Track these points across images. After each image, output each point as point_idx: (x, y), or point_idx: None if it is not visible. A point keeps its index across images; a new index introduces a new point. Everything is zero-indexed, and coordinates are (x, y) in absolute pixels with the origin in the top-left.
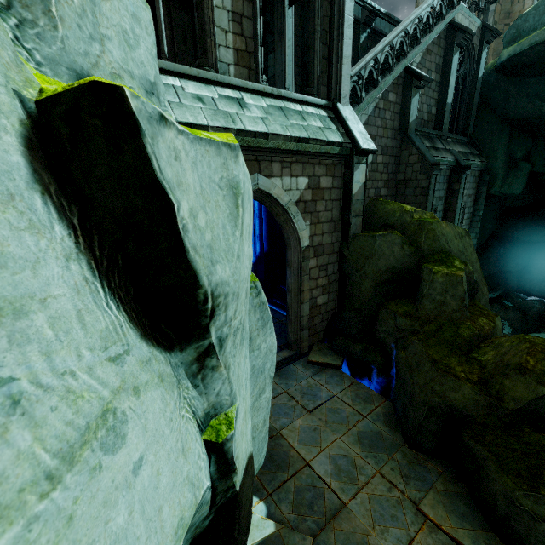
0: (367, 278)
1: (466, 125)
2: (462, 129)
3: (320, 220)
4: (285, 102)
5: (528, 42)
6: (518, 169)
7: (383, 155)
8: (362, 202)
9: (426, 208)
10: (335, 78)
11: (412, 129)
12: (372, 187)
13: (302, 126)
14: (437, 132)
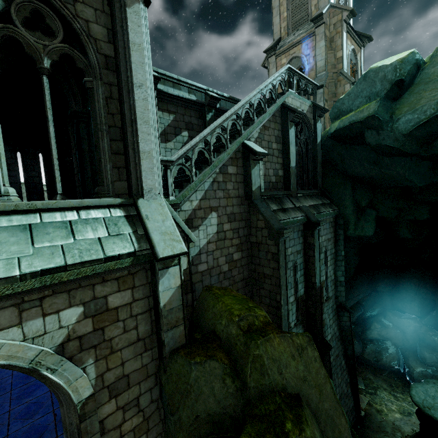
0: (181, 431)
1: (315, 179)
2: (312, 182)
3: (115, 347)
4: (47, 214)
5: (347, 120)
6: (366, 214)
7: (231, 222)
8: (180, 307)
9: (279, 274)
10: (136, 173)
11: (257, 195)
12: (222, 255)
13: (62, 246)
14: (285, 192)
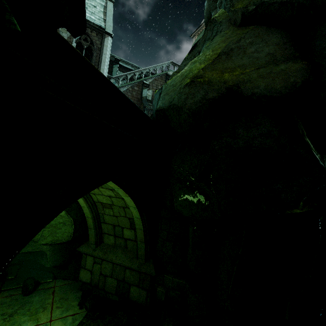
0: None
1: None
2: None
3: None
4: None
5: None
6: None
7: None
8: None
9: None
10: None
11: (144, 99)
12: None
13: None
14: None
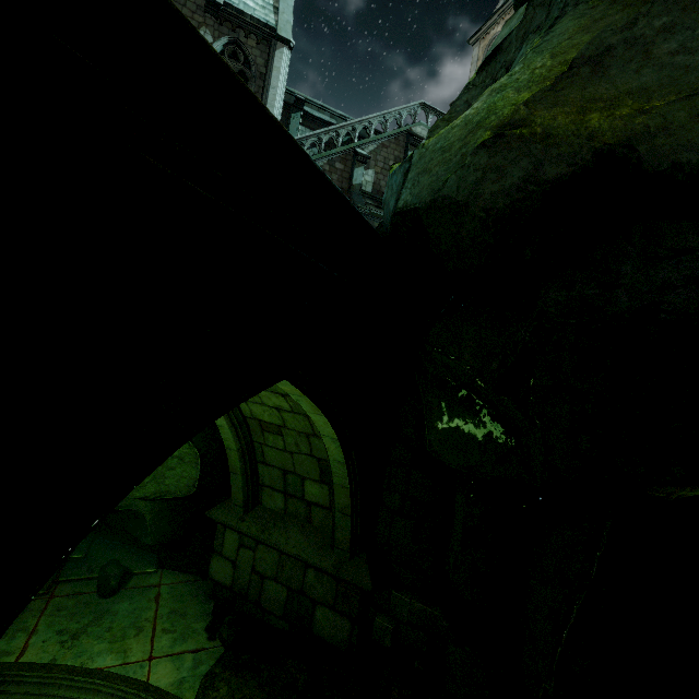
0: None
1: None
2: None
3: None
4: None
5: None
6: None
7: None
8: None
9: None
10: None
11: (357, 190)
12: None
13: None
14: None
